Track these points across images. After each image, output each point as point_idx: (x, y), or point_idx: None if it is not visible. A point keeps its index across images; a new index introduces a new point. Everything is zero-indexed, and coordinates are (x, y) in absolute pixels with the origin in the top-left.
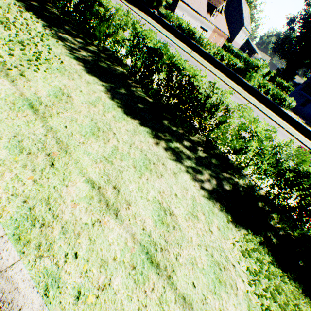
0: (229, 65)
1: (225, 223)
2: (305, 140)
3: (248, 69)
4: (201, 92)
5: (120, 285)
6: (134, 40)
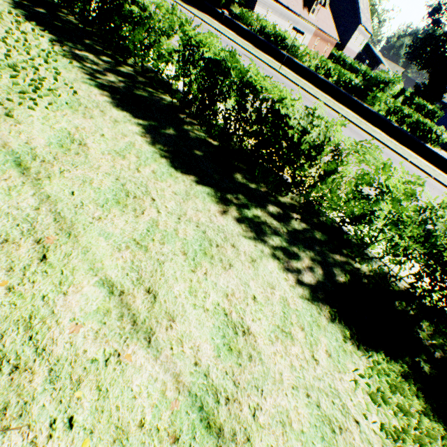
0: (339, 84)
1: (339, 342)
2: None
3: (370, 87)
4: (293, 125)
5: None
6: (185, 51)
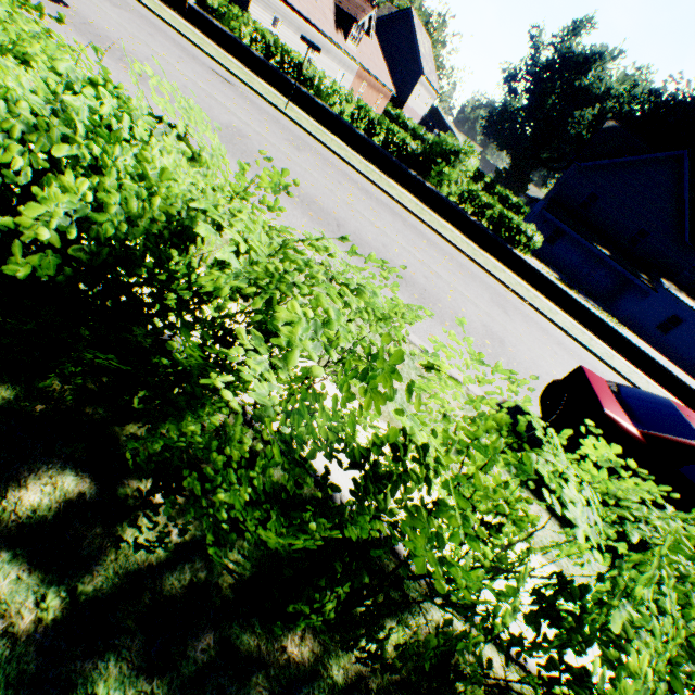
0: (389, 147)
1: None
2: (571, 324)
3: (434, 157)
4: None
5: None
6: None
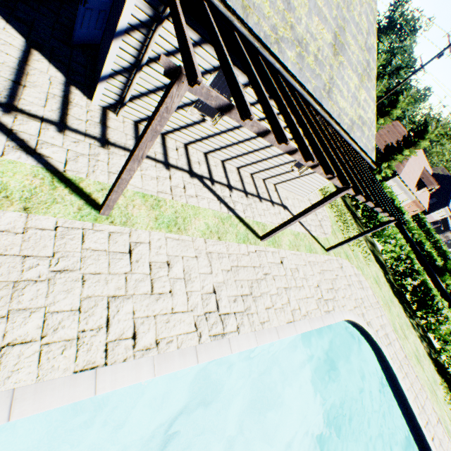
0: (427, 257)
1: (433, 369)
2: None
3: (446, 271)
4: (435, 304)
5: (413, 359)
6: (401, 254)
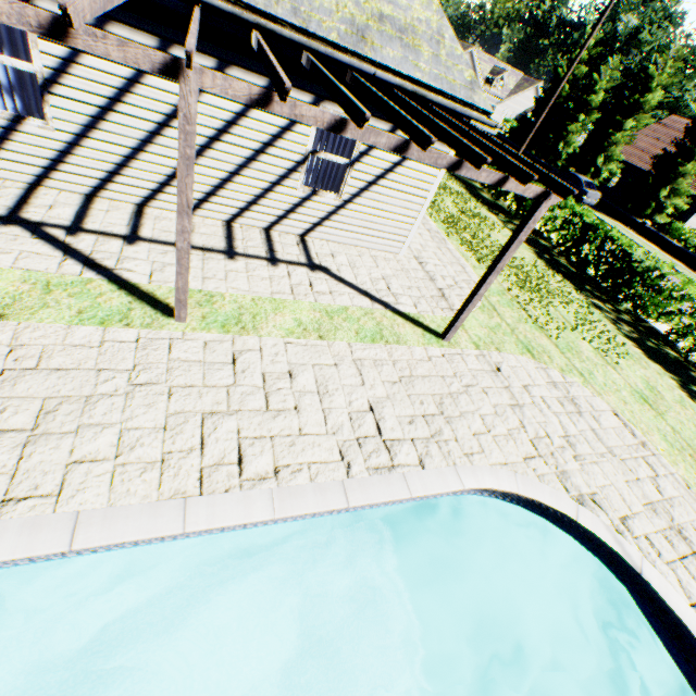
0: None
1: None
2: None
3: None
4: None
5: None
6: None
